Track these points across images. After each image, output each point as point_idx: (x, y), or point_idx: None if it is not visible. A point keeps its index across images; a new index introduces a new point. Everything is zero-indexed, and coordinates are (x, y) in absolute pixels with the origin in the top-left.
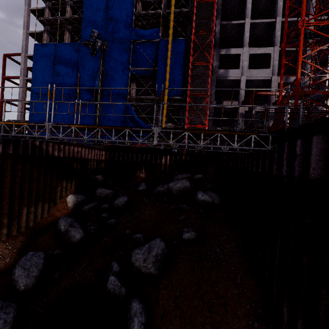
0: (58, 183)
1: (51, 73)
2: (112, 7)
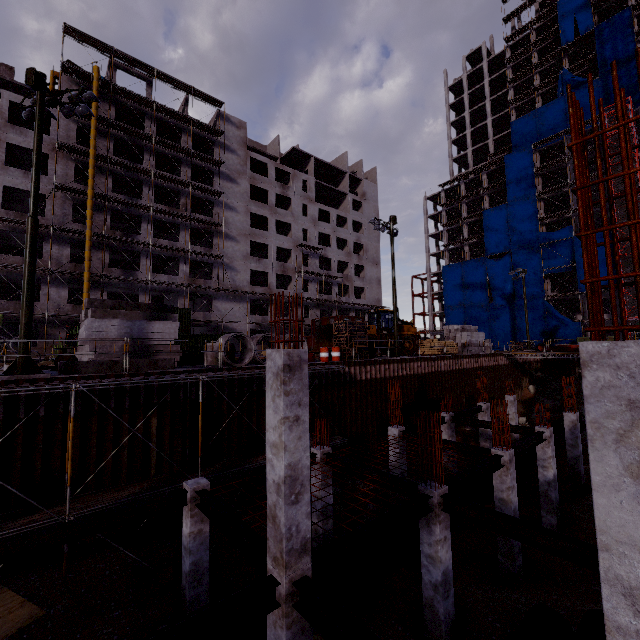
0: (522, 378)
1: (461, 288)
2: (514, 220)
